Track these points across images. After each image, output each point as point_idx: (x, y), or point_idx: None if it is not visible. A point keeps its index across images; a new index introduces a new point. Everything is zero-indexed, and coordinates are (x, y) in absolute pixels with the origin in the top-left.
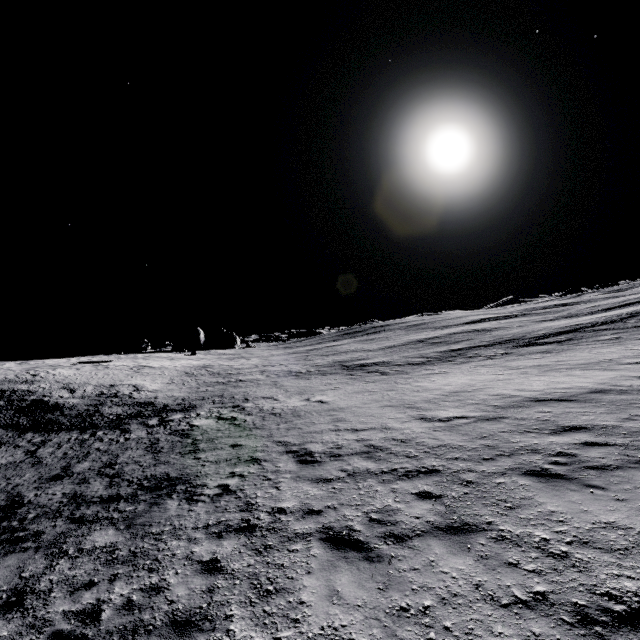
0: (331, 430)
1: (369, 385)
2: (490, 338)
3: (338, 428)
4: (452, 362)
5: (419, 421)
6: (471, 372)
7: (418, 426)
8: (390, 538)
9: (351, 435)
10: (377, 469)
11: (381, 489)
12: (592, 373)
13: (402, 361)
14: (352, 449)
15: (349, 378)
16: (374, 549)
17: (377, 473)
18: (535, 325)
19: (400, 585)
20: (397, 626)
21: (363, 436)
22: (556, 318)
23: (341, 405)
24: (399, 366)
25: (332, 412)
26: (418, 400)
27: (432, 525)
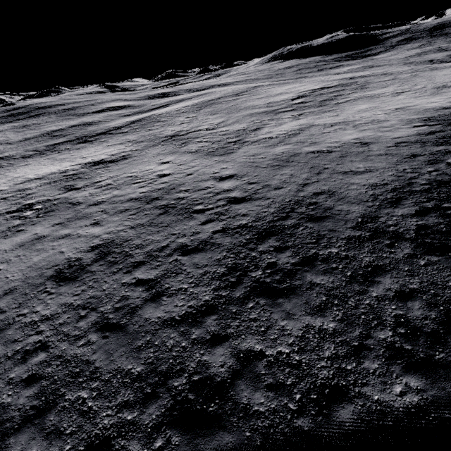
0: None
1: None
2: (80, 134)
3: None
4: (43, 155)
5: None
6: (38, 164)
7: None
8: None
9: None
10: None
11: None
12: (67, 164)
13: (20, 155)
14: None
15: None
16: None
17: None
18: (113, 121)
19: None
20: None
21: None
22: (133, 113)
23: None
24: (15, 159)
25: None
26: None
27: None
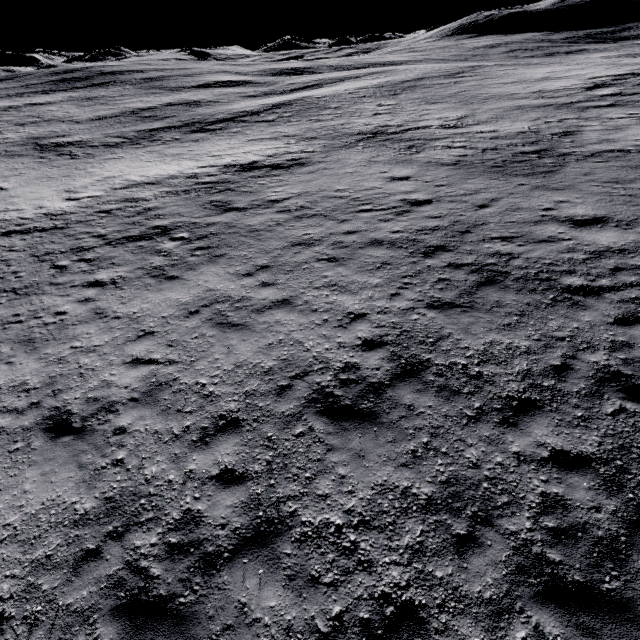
0: (2, 212)
1: (53, 171)
2: (187, 118)
3: (8, 210)
4: (137, 146)
5: (64, 201)
6: (137, 159)
7: (61, 204)
8: (10, 251)
9: (15, 214)
10: (20, 230)
11: (17, 237)
12: (189, 163)
13: (100, 141)
14: (11, 222)
15: (38, 162)
16: (2, 255)
17: (19, 231)
18: (234, 103)
19: (6, 260)
20: (0, 267)
21: (23, 214)
22: (261, 94)
23: (18, 192)
24: (93, 148)
25: (9, 198)
26: (78, 185)
27: (30, 244)
